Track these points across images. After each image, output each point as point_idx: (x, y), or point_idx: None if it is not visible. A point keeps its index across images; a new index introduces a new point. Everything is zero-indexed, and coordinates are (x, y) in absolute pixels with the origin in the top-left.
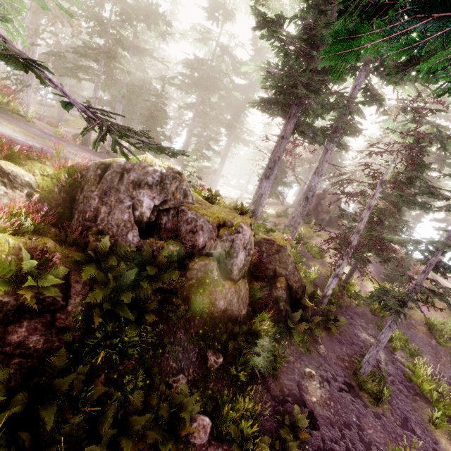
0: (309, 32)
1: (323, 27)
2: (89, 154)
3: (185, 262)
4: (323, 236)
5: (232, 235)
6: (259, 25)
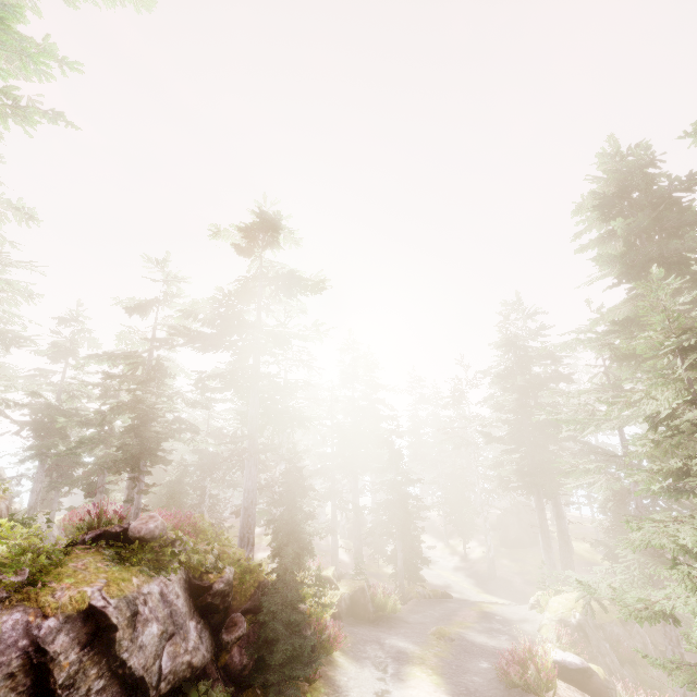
0: (519, 435)
1: (544, 441)
2: (438, 610)
3: (645, 669)
4: (558, 558)
5: (633, 626)
6: (488, 439)
